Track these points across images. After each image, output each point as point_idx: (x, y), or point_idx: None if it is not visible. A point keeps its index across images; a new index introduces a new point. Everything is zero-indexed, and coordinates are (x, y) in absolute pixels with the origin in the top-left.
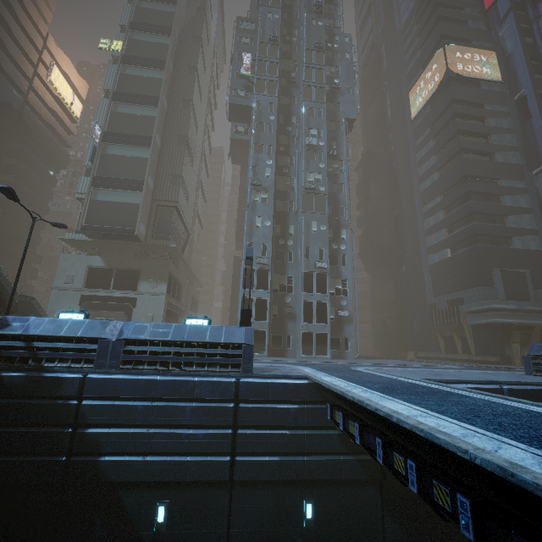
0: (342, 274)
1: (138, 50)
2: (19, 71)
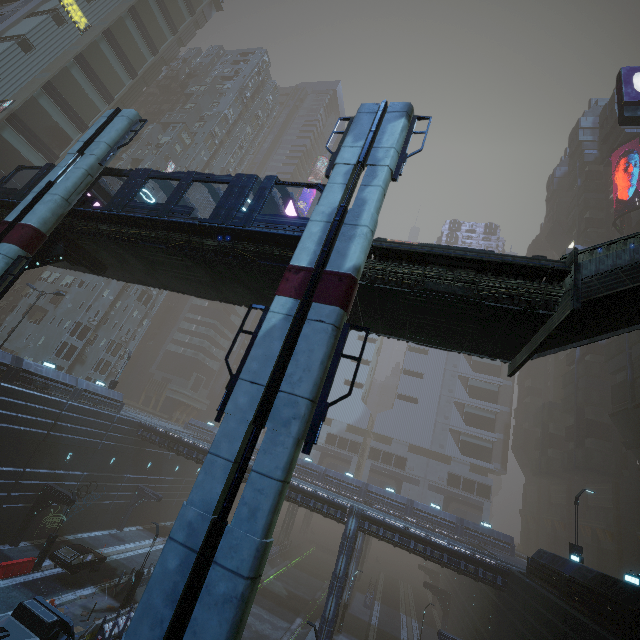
0: (129, 346)
1: (97, 61)
2: None
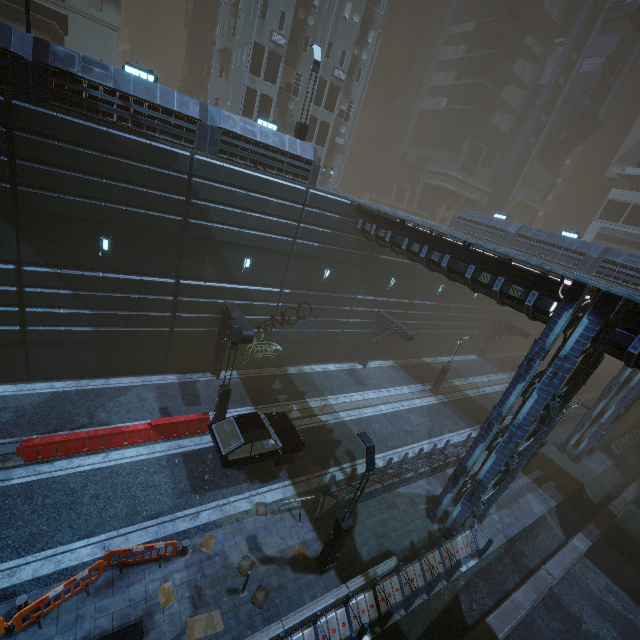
0: (352, 94)
1: None
2: None
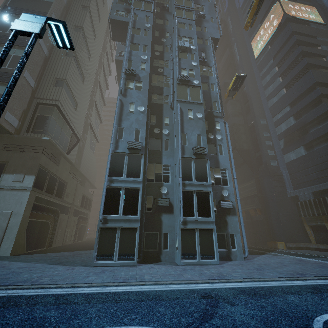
0: (220, 163)
1: None
2: None
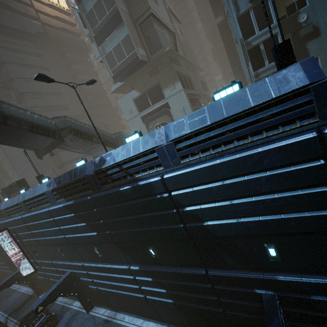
0: None
1: None
2: (24, 5)
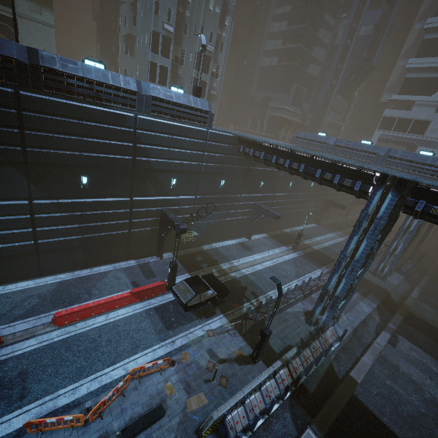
0: (218, 60)
1: None
2: None
